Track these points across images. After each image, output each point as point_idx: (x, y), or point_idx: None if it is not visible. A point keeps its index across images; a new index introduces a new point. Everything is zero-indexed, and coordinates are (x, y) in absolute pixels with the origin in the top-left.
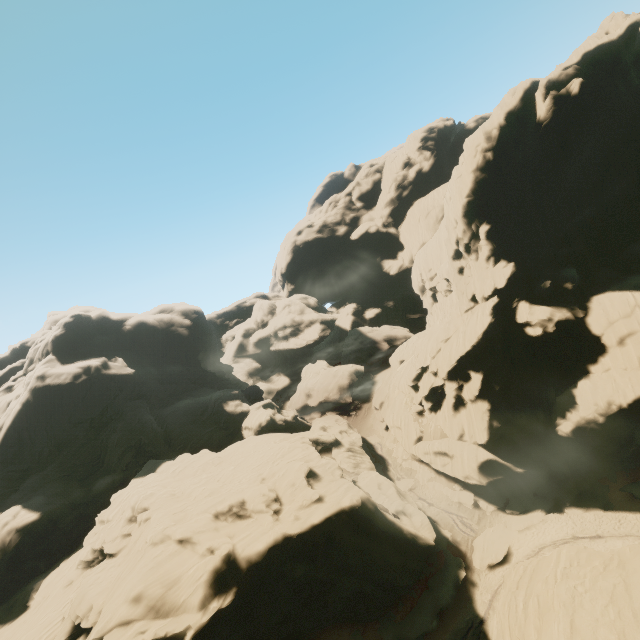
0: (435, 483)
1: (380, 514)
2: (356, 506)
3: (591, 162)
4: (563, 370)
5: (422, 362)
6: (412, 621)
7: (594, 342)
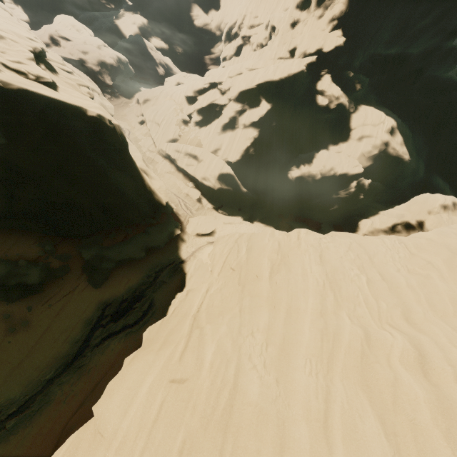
0: (172, 176)
1: (128, 155)
2: (107, 126)
3: (443, 3)
4: (312, 142)
5: (217, 76)
6: (120, 249)
7: (345, 132)
